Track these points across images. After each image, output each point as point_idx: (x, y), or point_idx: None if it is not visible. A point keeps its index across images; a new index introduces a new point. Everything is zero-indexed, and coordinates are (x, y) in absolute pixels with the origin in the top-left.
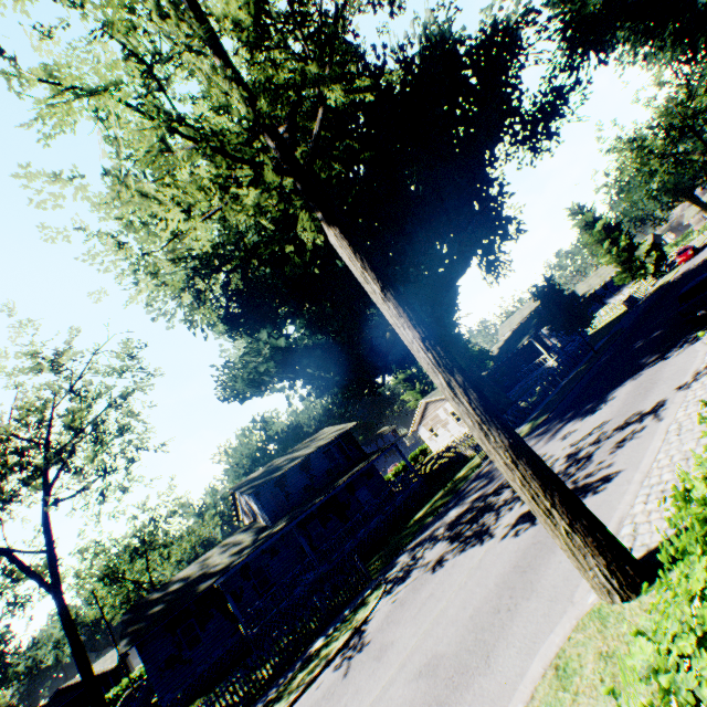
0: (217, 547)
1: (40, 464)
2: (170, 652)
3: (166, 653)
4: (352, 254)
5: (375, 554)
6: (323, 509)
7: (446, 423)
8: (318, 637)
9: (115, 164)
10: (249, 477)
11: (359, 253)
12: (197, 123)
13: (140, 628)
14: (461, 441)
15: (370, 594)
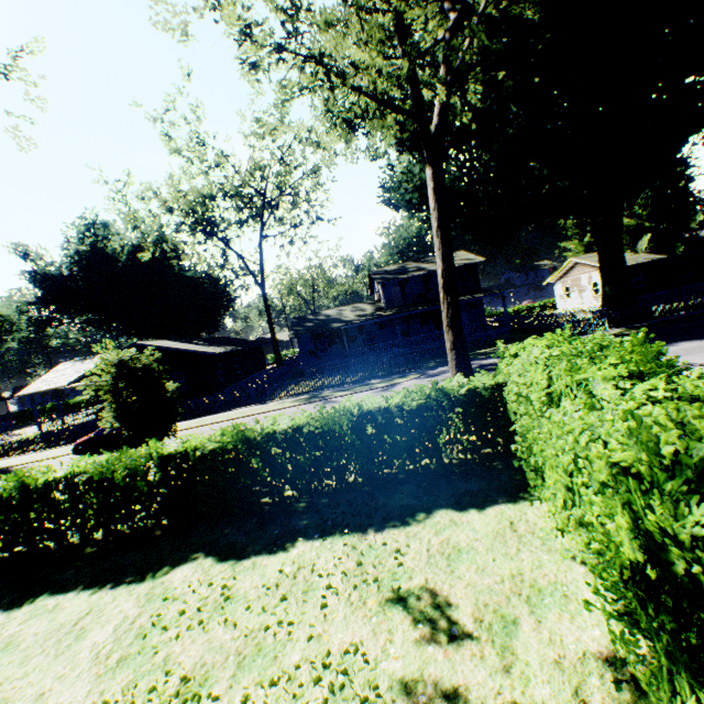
0: (350, 306)
1: (260, 209)
2: (312, 349)
3: (309, 348)
4: (432, 195)
5: (438, 358)
6: (425, 315)
7: (583, 291)
8: (377, 379)
9: (306, 131)
10: (384, 269)
11: (436, 196)
12: (348, 113)
13: (300, 330)
14: (563, 315)
15: (411, 375)
